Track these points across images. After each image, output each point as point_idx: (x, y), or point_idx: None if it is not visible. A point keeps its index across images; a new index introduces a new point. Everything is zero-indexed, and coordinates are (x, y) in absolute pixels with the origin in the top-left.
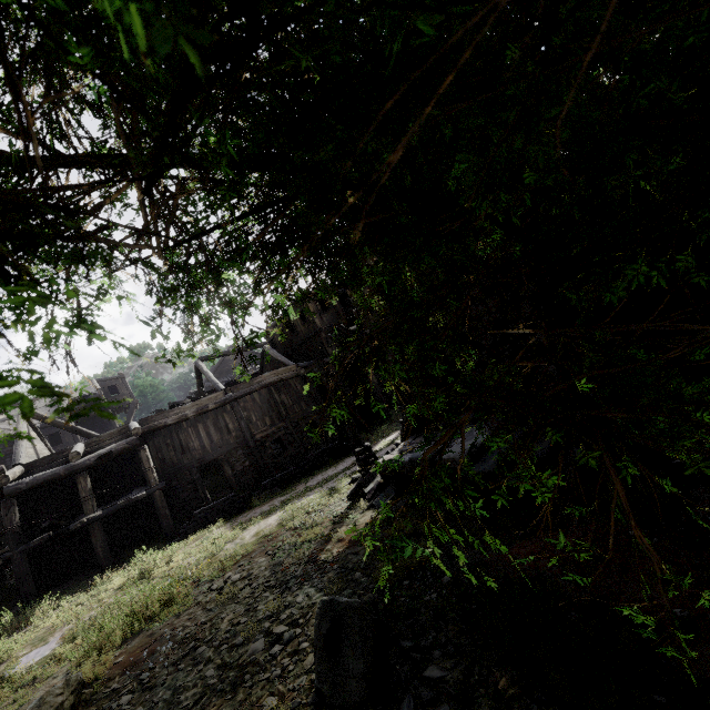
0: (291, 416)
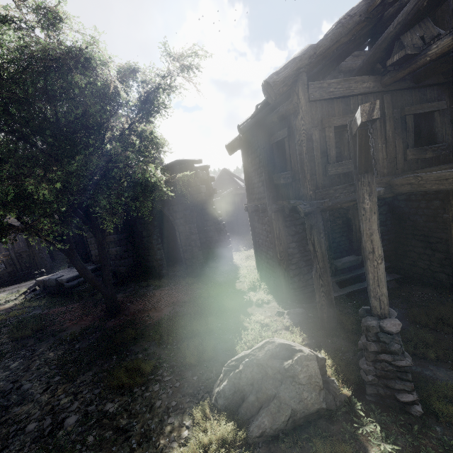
0: (16, 249)
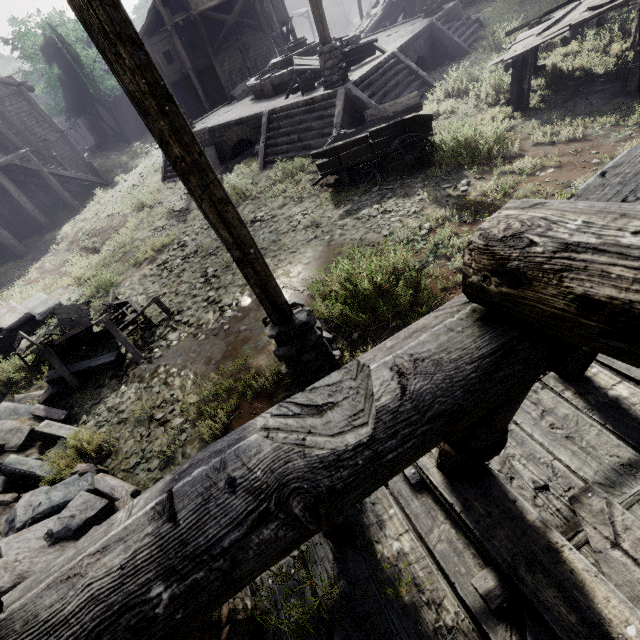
0: None
